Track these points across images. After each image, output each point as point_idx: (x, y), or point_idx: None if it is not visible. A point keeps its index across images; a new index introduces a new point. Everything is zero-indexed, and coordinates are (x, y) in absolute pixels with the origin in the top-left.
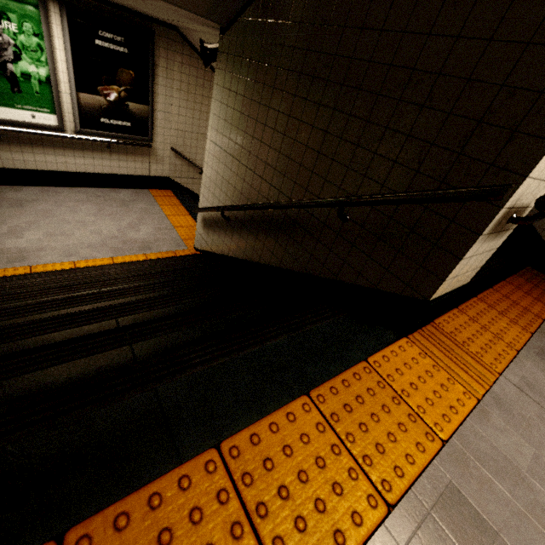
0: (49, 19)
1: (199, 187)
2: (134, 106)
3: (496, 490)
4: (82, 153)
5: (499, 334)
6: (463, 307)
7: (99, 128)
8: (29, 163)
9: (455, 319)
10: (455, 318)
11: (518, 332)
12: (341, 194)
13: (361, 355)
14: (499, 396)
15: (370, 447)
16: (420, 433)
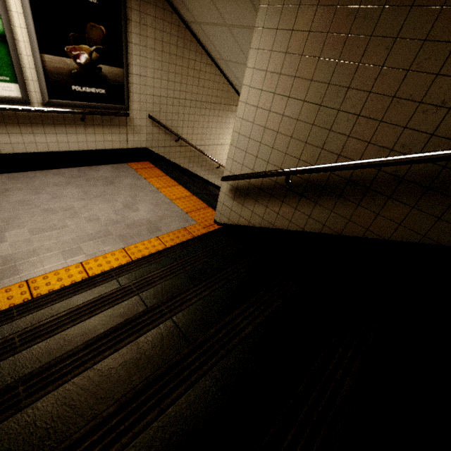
0: None
1: (175, 155)
2: (107, 70)
3: None
4: (53, 129)
5: None
6: None
7: (70, 97)
8: None
9: None
10: None
11: None
12: None
13: None
14: None
15: None
16: None
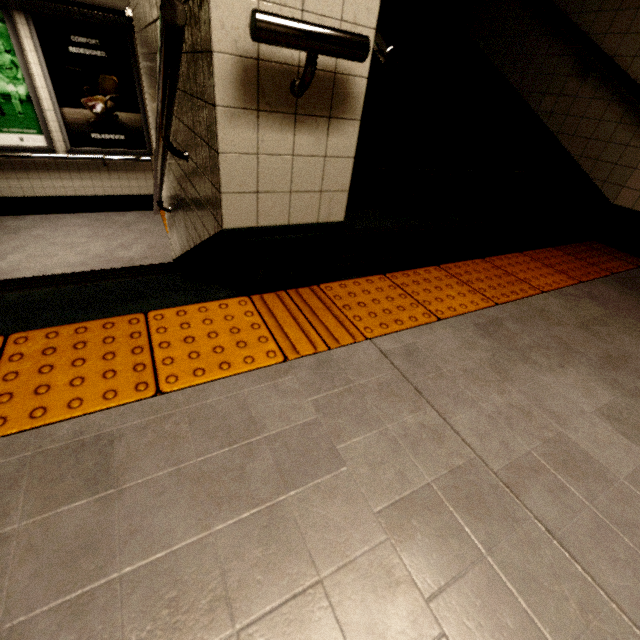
0: (18, 32)
1: None
2: (124, 116)
3: (181, 447)
4: (78, 175)
5: (428, 301)
6: (397, 275)
7: (91, 145)
8: (27, 190)
9: (363, 285)
10: (365, 283)
11: (469, 301)
12: (180, 127)
13: (146, 308)
14: (333, 359)
15: (29, 387)
16: (131, 381)
